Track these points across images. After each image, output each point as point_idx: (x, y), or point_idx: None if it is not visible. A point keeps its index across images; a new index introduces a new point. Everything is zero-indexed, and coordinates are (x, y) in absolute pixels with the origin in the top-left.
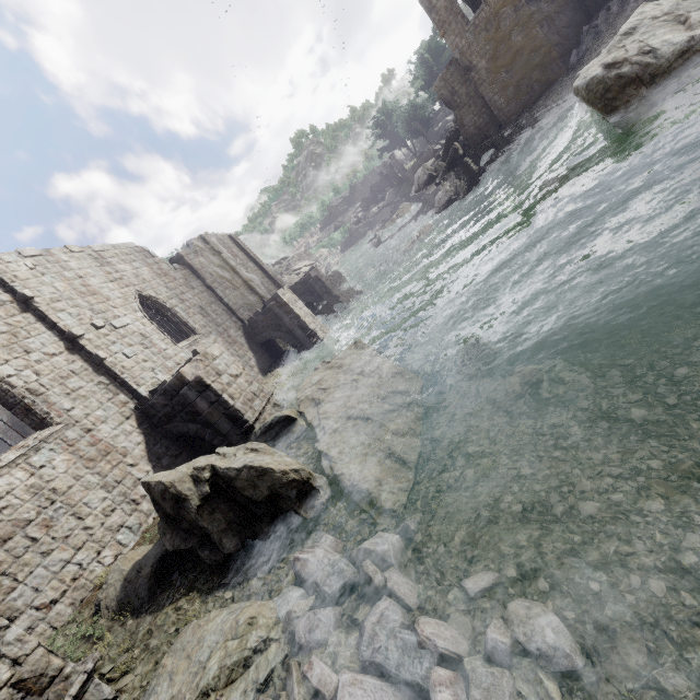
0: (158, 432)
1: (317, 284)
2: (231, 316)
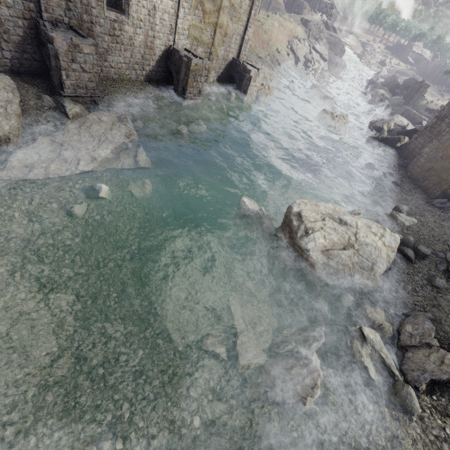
0: (37, 41)
1: (247, 81)
2: (171, 32)
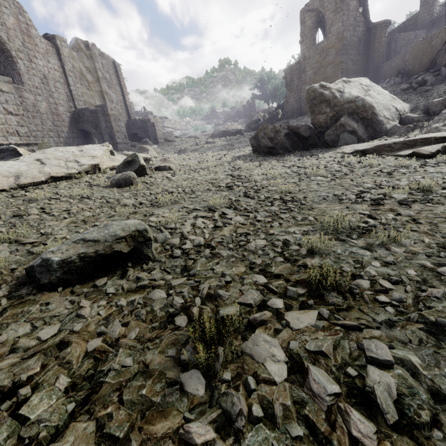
0: None
1: (151, 128)
2: (69, 100)
